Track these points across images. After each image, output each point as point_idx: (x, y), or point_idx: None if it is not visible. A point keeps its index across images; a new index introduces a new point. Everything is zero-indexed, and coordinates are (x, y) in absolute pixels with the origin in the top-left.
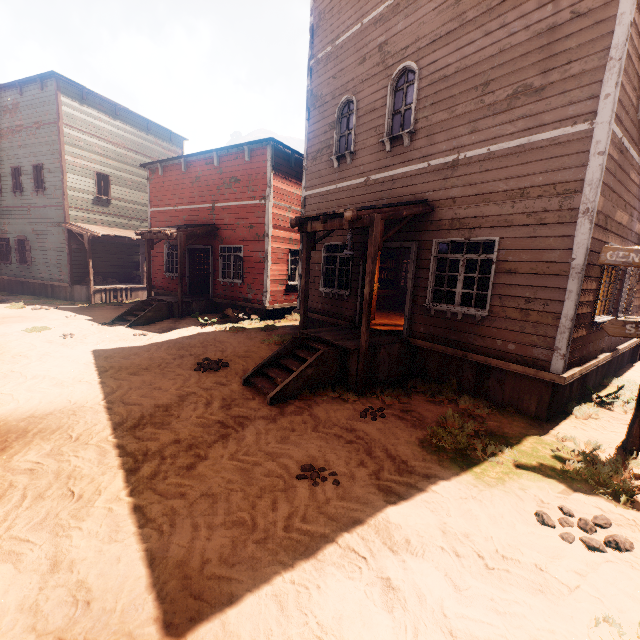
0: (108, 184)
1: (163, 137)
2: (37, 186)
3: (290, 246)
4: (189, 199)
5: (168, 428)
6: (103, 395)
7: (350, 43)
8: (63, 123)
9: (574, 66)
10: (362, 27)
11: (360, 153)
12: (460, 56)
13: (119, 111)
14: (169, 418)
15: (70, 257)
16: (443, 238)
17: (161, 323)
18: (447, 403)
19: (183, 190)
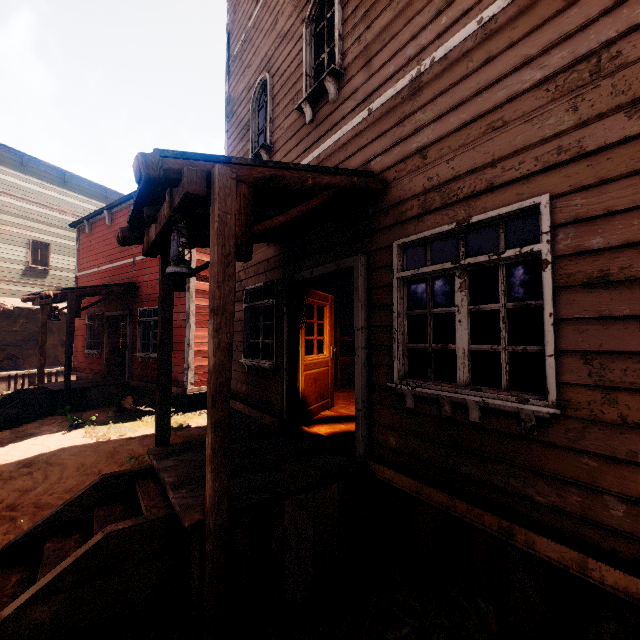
0: (47, 253)
1: None
2: None
3: None
4: (112, 256)
5: None
6: None
7: (262, 14)
8: None
9: None
10: None
11: (278, 143)
12: None
13: (70, 179)
14: None
15: None
16: (411, 235)
17: (27, 424)
18: None
19: (107, 247)
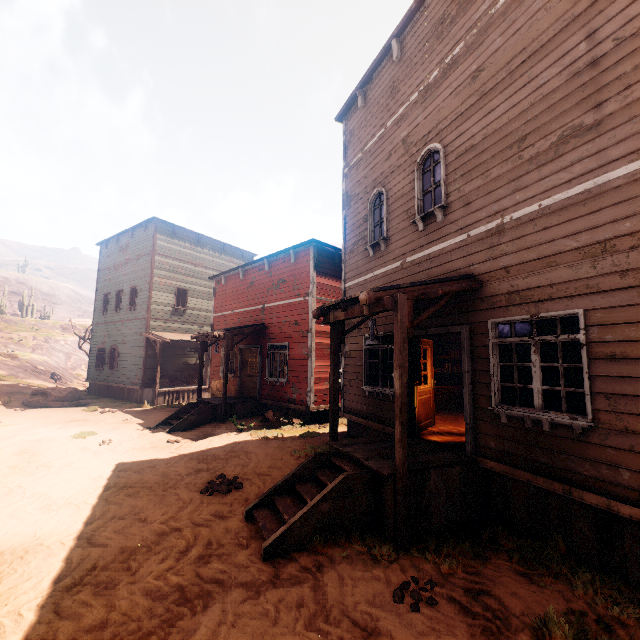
0: (186, 297)
1: (236, 255)
2: (131, 303)
3: None
4: (244, 302)
5: (108, 595)
6: (76, 527)
7: (376, 146)
8: (156, 253)
9: (637, 88)
10: (386, 130)
11: (393, 238)
12: (485, 123)
13: (201, 239)
14: (121, 574)
15: (145, 362)
16: (501, 317)
17: (202, 427)
18: (551, 580)
19: (240, 295)
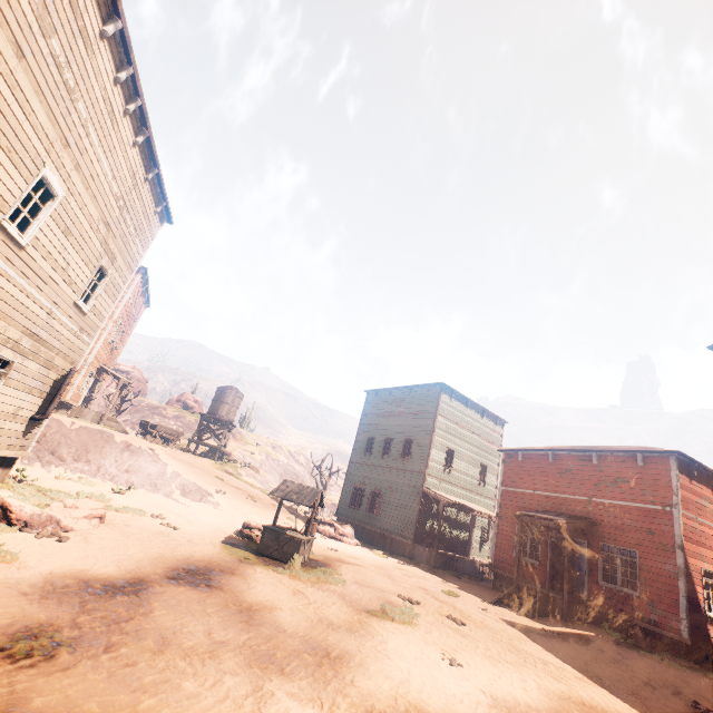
0: (452, 457)
1: (491, 420)
2: (403, 453)
3: (700, 563)
4: (554, 487)
5: None
6: None
7: None
8: (438, 413)
9: None
10: None
11: None
12: None
13: (468, 403)
14: None
15: (418, 516)
16: None
17: (548, 620)
18: None
19: (547, 477)
